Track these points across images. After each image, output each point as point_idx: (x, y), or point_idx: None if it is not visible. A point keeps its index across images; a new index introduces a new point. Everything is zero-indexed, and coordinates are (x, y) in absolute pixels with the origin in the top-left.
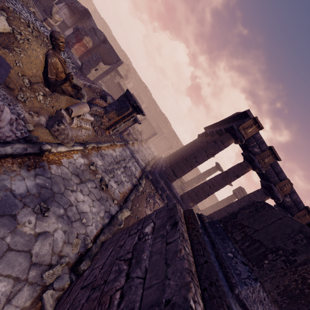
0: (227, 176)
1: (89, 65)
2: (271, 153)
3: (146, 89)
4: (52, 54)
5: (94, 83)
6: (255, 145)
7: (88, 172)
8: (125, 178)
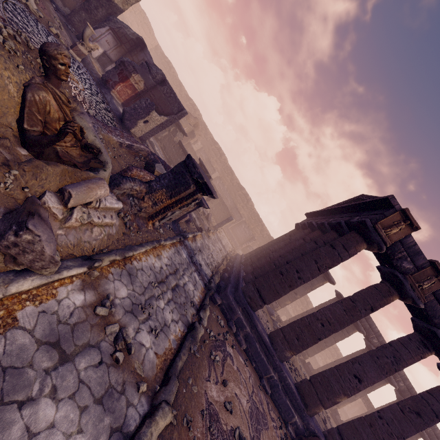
0: (354, 307)
1: (135, 114)
2: (434, 272)
3: (220, 152)
4: (38, 86)
5: (137, 142)
6: (405, 257)
7: (90, 324)
8: (173, 312)
